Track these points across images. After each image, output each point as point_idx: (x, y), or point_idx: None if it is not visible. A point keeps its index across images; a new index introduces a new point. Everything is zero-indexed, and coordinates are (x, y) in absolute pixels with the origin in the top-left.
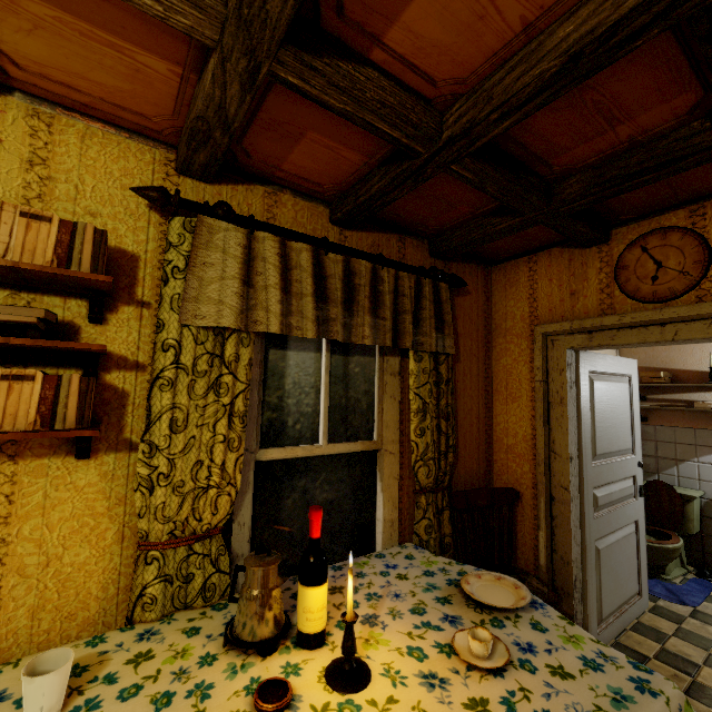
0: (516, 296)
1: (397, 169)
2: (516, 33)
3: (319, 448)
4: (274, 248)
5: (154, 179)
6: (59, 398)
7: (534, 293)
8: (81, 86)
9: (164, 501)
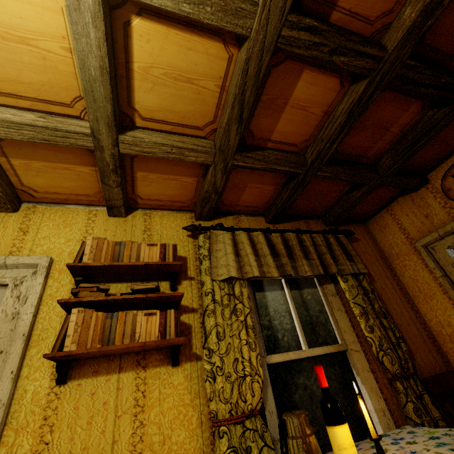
0: (391, 232)
1: (292, 184)
2: (322, 116)
3: (304, 352)
4: (245, 237)
5: (187, 225)
6: (167, 323)
7: (401, 226)
8: (161, 198)
9: (222, 386)
